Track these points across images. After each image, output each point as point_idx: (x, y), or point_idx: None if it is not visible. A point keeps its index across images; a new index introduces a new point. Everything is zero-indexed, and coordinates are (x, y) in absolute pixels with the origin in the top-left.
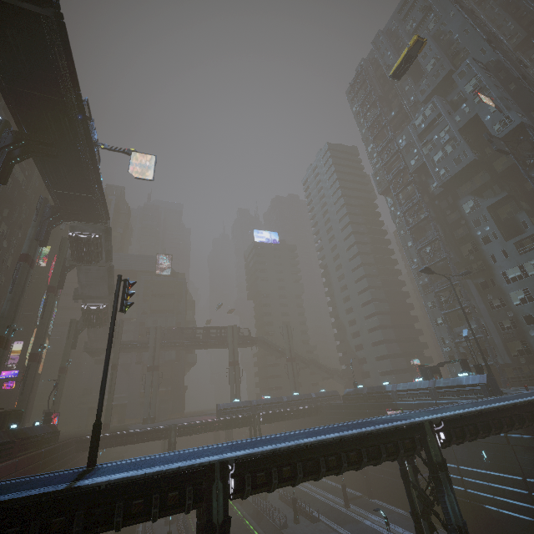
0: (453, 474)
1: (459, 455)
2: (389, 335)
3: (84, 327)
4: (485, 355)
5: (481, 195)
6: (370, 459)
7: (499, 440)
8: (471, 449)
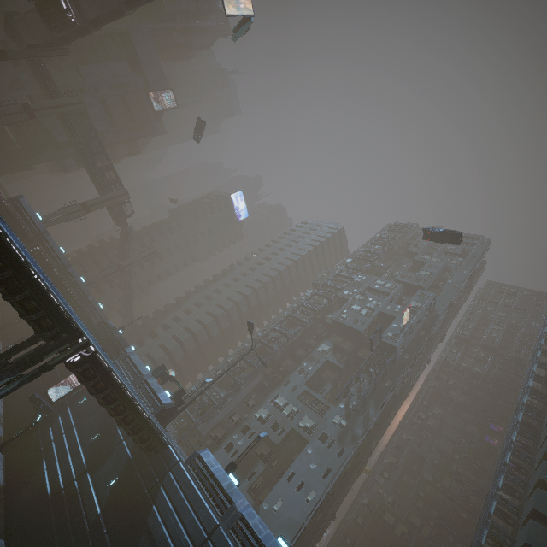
0: (64, 427)
1: (87, 422)
2: (189, 345)
3: (35, 1)
4: (201, 415)
5: (335, 351)
6: (5, 285)
7: (116, 438)
8: (97, 427)
